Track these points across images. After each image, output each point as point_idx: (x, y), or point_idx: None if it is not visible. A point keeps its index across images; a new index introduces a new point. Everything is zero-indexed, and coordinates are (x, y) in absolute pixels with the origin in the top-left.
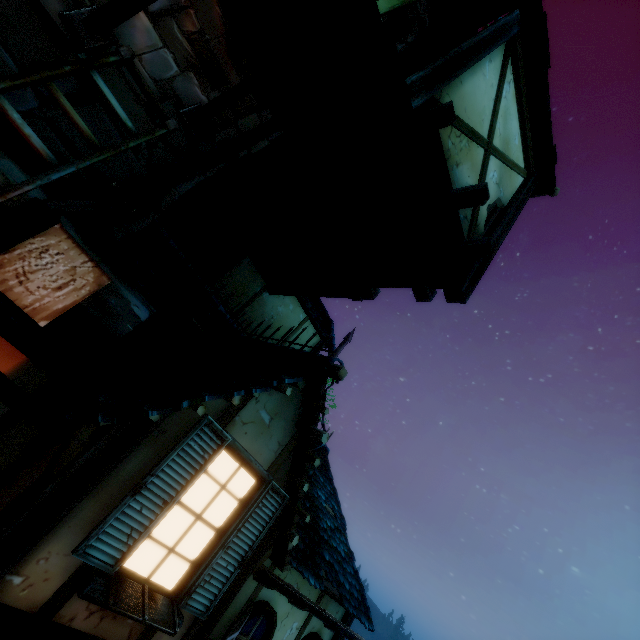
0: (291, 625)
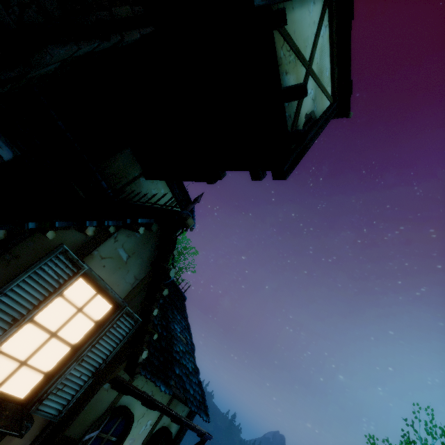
0: (146, 423)
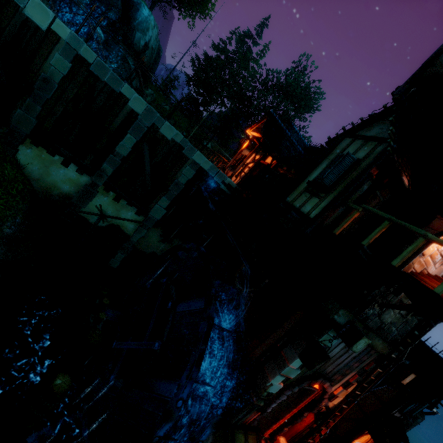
0: None
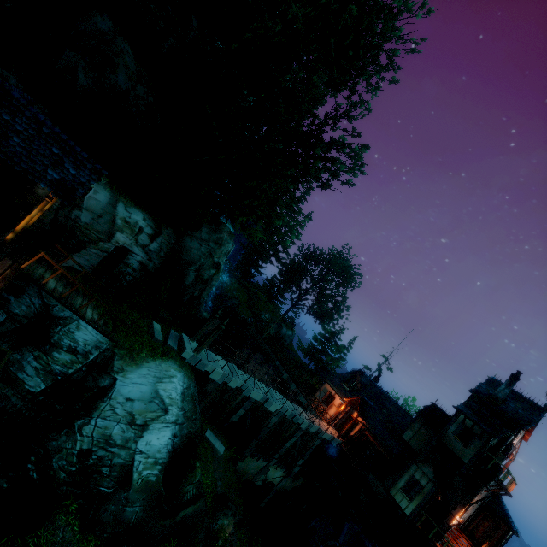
0: None
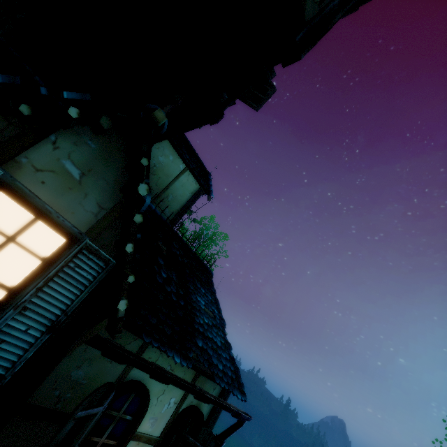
0: (168, 400)
